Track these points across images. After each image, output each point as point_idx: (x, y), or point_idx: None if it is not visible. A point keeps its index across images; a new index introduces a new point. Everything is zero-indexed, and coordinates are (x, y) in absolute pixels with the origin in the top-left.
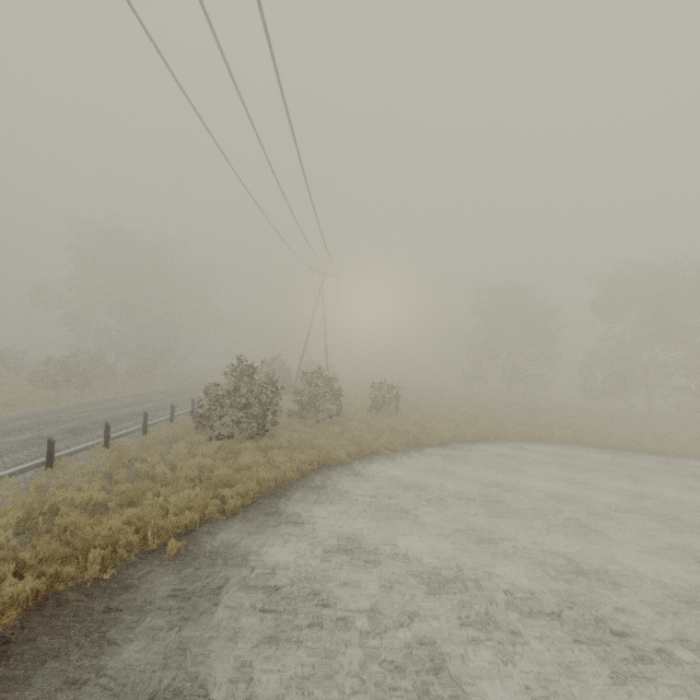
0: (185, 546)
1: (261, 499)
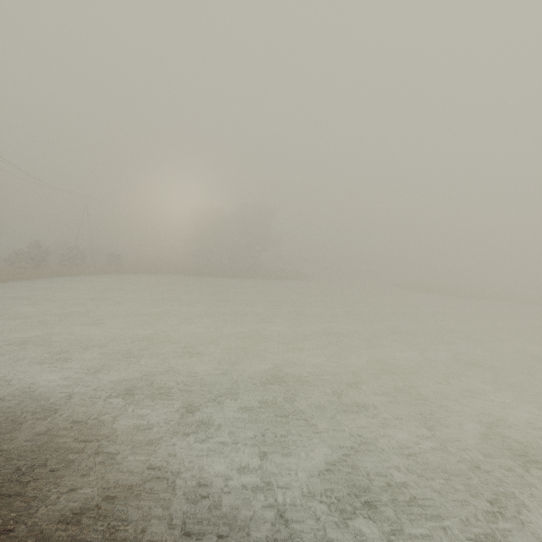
0: (6, 282)
1: (32, 279)
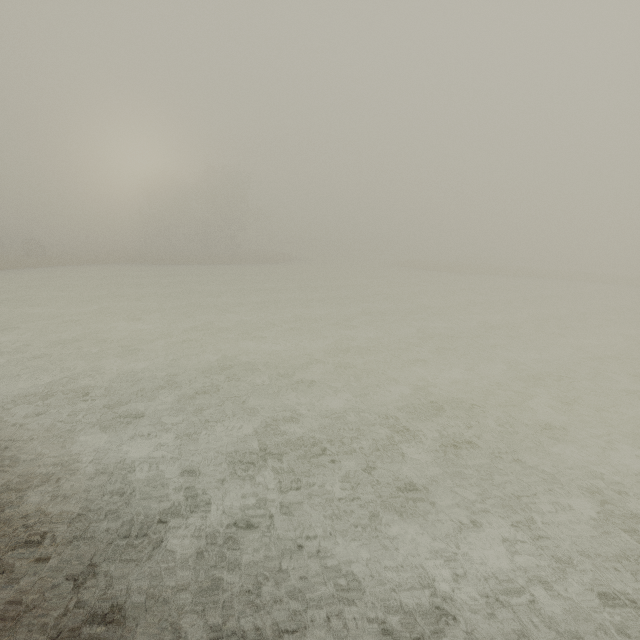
0: None
1: None
